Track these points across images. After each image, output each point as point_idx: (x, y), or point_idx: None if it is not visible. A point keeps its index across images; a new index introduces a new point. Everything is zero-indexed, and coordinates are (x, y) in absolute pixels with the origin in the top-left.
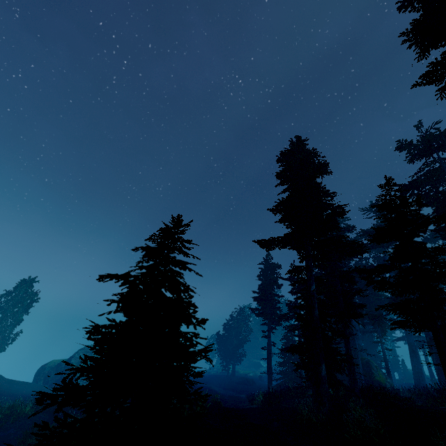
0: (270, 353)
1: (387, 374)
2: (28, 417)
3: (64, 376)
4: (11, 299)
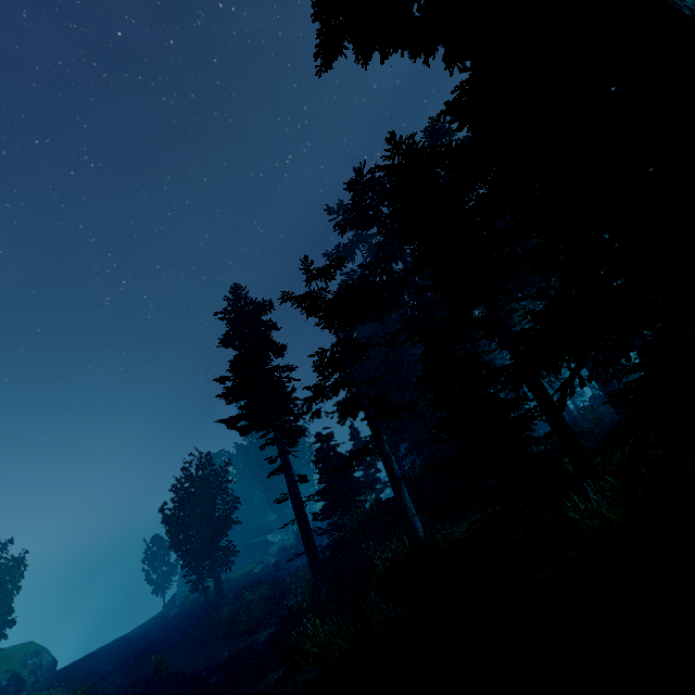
0: (300, 503)
1: None
2: None
3: None
4: None
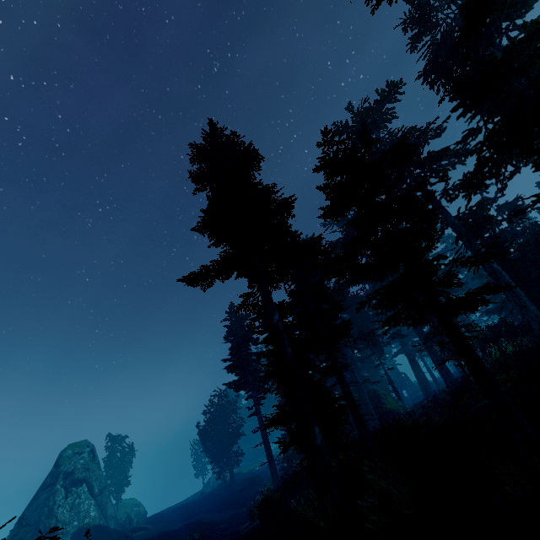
0: (265, 433)
1: (397, 397)
2: None
3: None
4: None
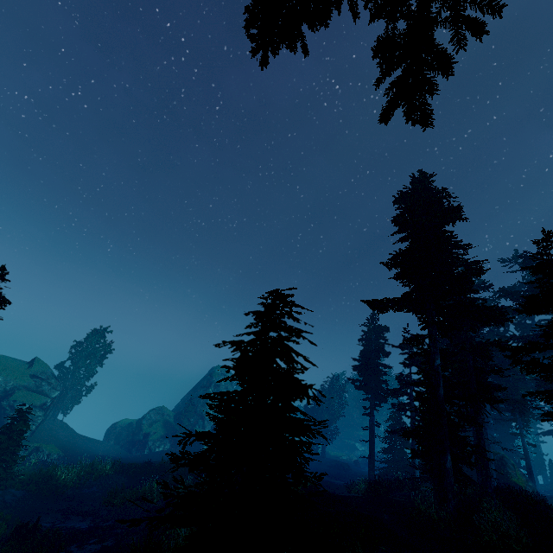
0: (373, 435)
1: (529, 476)
2: (108, 476)
3: (135, 438)
4: (83, 350)
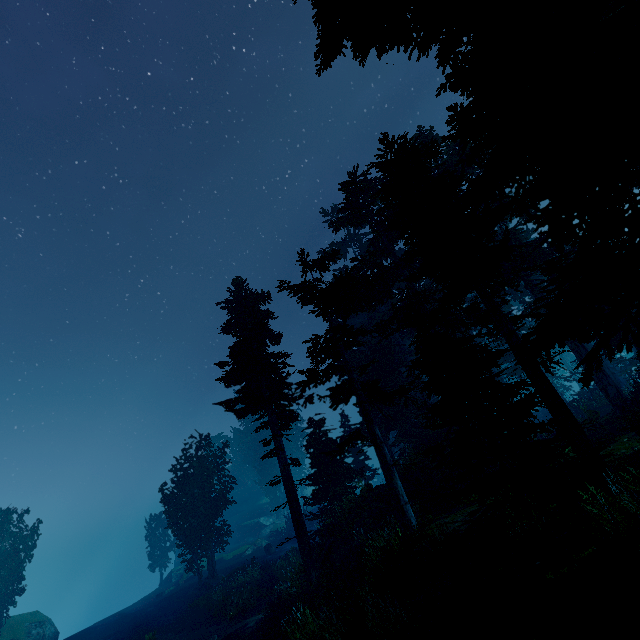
0: (292, 486)
1: None
2: None
3: None
4: None
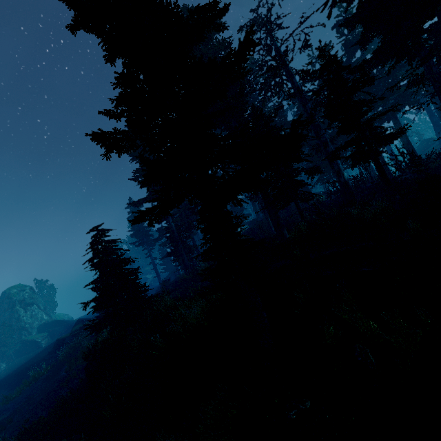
0: (155, 264)
1: None
2: None
3: None
4: None
